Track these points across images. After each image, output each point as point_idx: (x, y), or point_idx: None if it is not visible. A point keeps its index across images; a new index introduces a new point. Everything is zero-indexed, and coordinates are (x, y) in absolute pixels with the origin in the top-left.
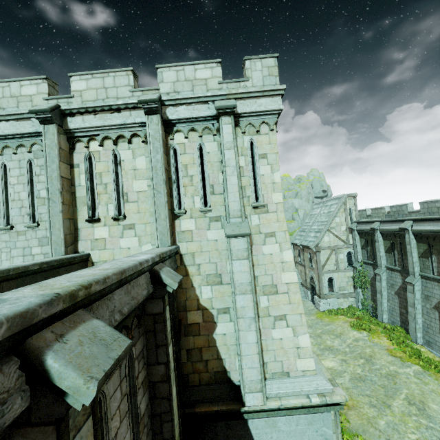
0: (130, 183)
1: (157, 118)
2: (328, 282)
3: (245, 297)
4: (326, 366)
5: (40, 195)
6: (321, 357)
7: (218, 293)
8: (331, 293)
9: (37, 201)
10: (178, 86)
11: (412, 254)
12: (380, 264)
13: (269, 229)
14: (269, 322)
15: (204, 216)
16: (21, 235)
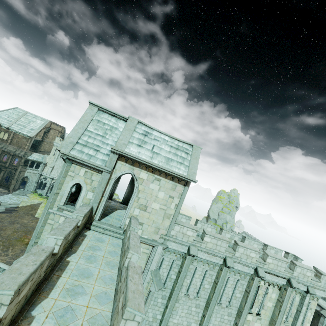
0: (267, 302)
1: (291, 289)
2: None
3: None
4: None
5: (236, 295)
6: None
7: None
8: None
9: (234, 297)
10: (299, 275)
11: None
12: None
13: None
14: None
15: (284, 324)
16: (222, 308)
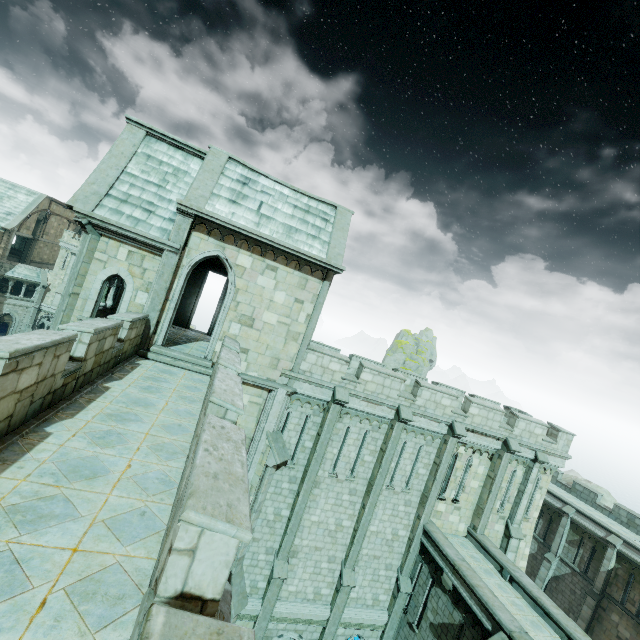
0: (470, 481)
1: (509, 455)
2: None
3: None
4: None
5: (418, 471)
6: None
7: None
8: None
9: (415, 474)
10: (523, 433)
11: None
12: None
13: (524, 532)
14: None
15: (497, 514)
16: (396, 494)
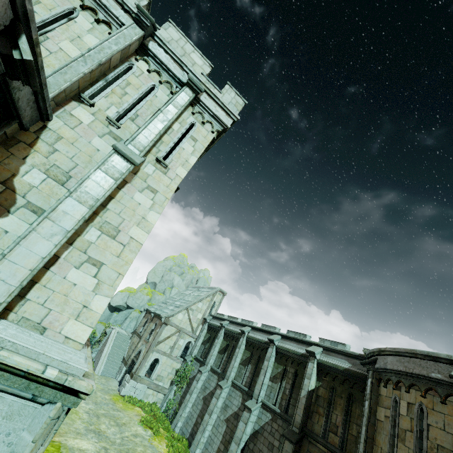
0: (62, 38)
1: (140, 32)
2: (151, 371)
3: (78, 206)
4: (79, 445)
5: None
6: (80, 437)
7: (48, 190)
8: (147, 377)
9: None
10: (173, 44)
11: (237, 358)
12: (208, 362)
13: (155, 185)
14: (79, 258)
15: (106, 125)
16: None
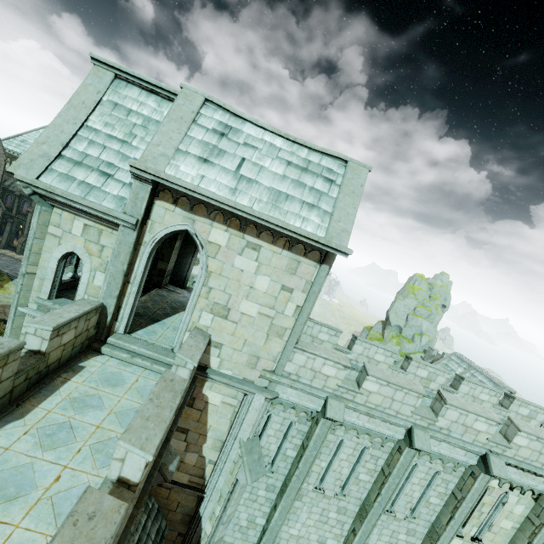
0: (500, 520)
1: None
2: None
3: None
4: None
5: (429, 500)
6: None
7: None
8: None
9: (424, 503)
10: None
11: None
12: None
13: None
14: None
15: None
16: (396, 521)
